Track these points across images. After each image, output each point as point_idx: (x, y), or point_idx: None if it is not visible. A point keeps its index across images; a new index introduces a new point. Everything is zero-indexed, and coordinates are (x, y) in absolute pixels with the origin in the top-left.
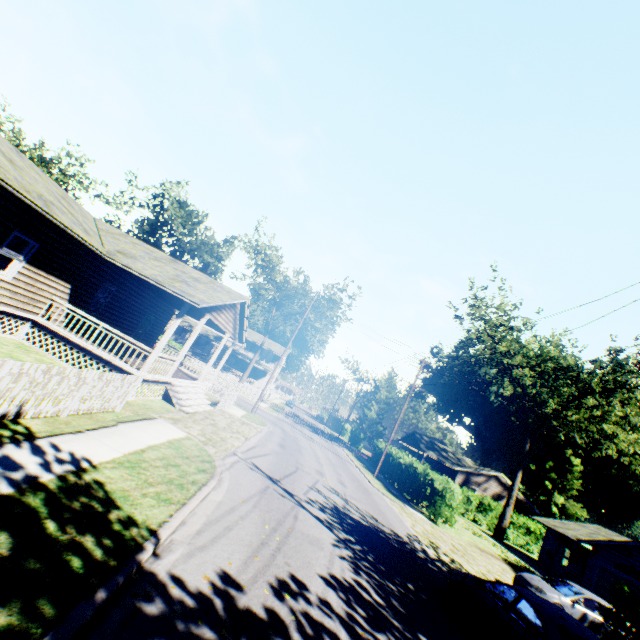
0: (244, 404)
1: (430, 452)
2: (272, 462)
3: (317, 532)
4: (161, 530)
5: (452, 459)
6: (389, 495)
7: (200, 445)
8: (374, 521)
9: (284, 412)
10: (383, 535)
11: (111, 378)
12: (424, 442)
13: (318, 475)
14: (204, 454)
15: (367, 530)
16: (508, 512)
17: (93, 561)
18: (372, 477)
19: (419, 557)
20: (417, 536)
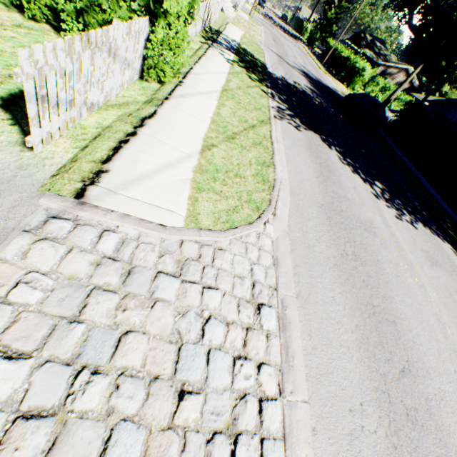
0: (241, 8)
1: (366, 50)
2: (275, 50)
3: (299, 77)
4: (265, 64)
5: (380, 56)
6: (328, 75)
7: (251, 39)
8: (319, 81)
9: (261, 14)
10: (322, 85)
11: (221, 1)
12: (365, 42)
13: (294, 59)
14: (255, 43)
15: (316, 82)
16: (398, 92)
17: (261, 66)
18: (320, 66)
19: (335, 94)
20: (337, 90)
